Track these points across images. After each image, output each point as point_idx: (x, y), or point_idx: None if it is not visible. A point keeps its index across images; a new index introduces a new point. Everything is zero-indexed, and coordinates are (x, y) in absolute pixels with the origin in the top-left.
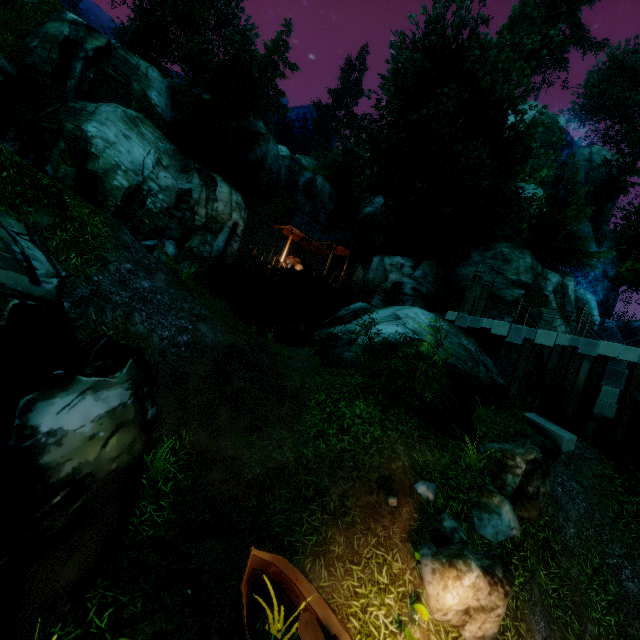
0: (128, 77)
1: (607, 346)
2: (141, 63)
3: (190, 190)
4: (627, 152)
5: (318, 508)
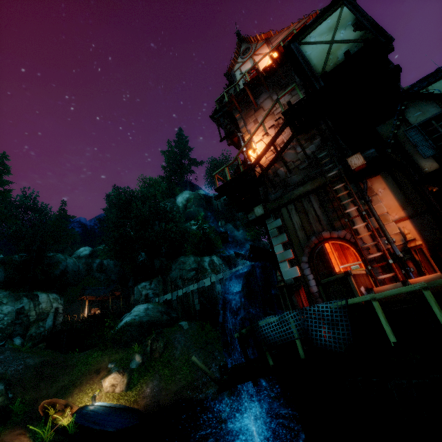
0: None
1: (191, 287)
2: None
3: (23, 307)
4: None
5: (72, 387)
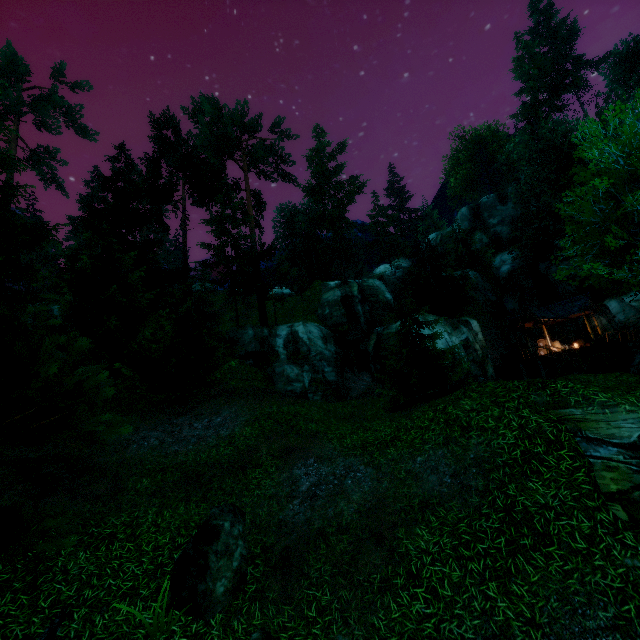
0: (376, 295)
1: None
2: (372, 282)
3: (467, 338)
4: None
5: None
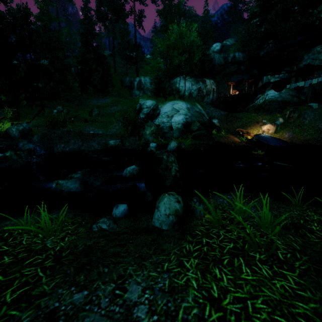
0: None
1: None
2: None
3: (200, 87)
4: None
5: (245, 126)
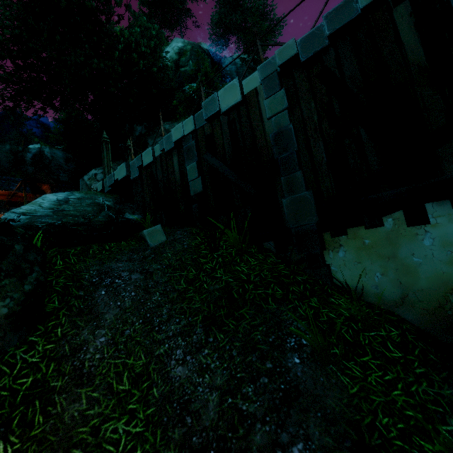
0: None
1: (175, 131)
2: None
3: None
4: (251, 49)
5: None
